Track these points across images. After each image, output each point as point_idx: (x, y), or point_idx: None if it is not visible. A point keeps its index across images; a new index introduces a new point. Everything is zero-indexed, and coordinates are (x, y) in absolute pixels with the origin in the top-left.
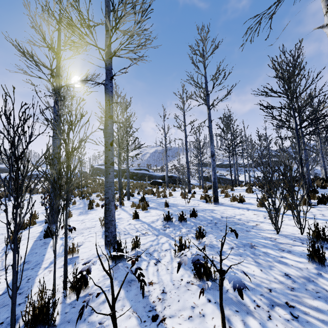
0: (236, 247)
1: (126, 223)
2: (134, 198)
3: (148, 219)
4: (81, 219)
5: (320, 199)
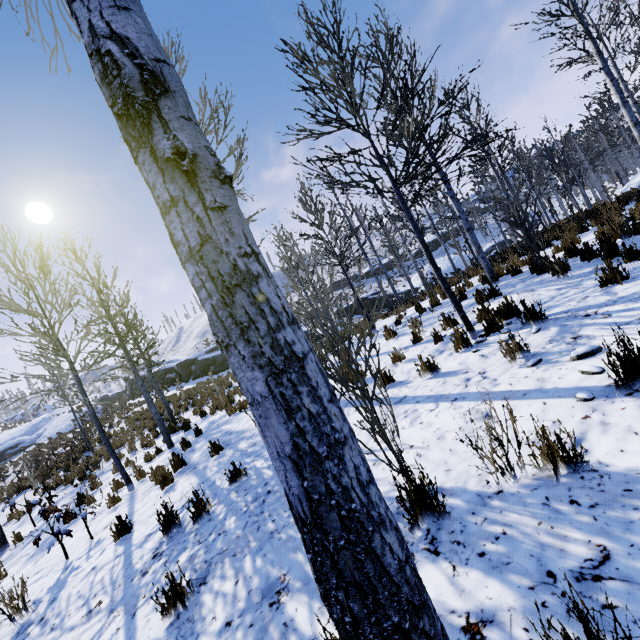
0: (241, 614)
1: (90, 567)
2: (187, 434)
3: (150, 525)
4: (11, 585)
5: (487, 323)
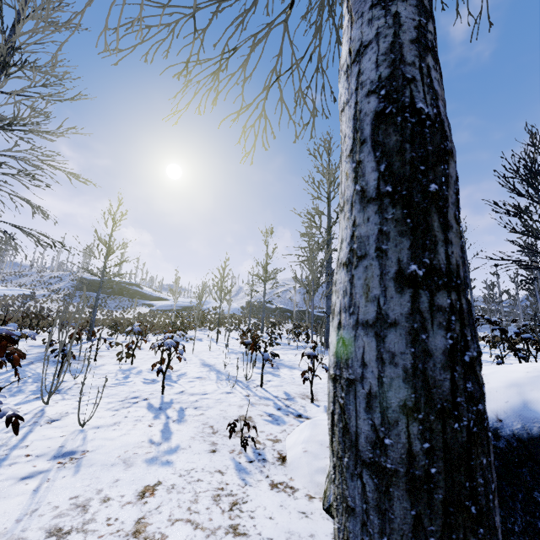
0: None
1: None
2: None
3: None
4: None
5: None
